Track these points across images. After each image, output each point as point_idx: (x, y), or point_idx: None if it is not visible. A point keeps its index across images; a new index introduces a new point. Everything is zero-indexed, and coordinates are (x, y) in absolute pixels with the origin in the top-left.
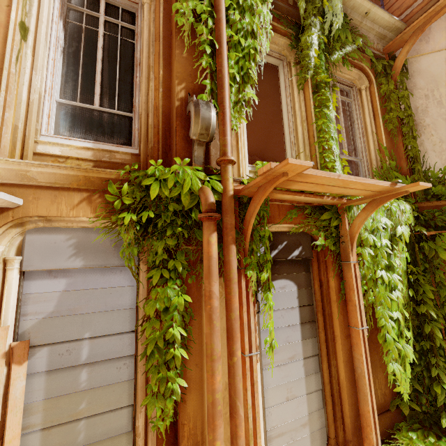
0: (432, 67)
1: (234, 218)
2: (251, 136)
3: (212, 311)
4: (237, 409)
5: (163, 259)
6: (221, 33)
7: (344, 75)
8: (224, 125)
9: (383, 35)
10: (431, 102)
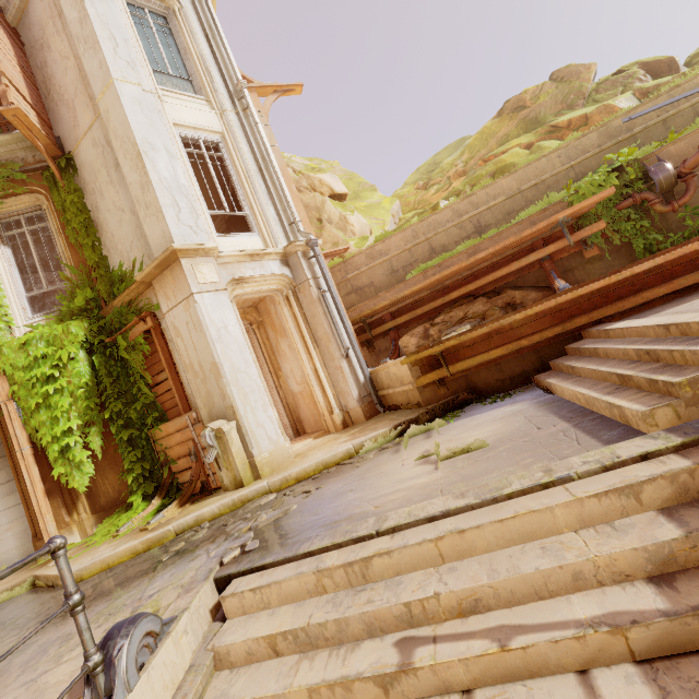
0: (88, 155)
1: None
2: None
3: None
4: None
5: None
6: None
7: (18, 207)
8: None
9: (33, 146)
10: (98, 195)
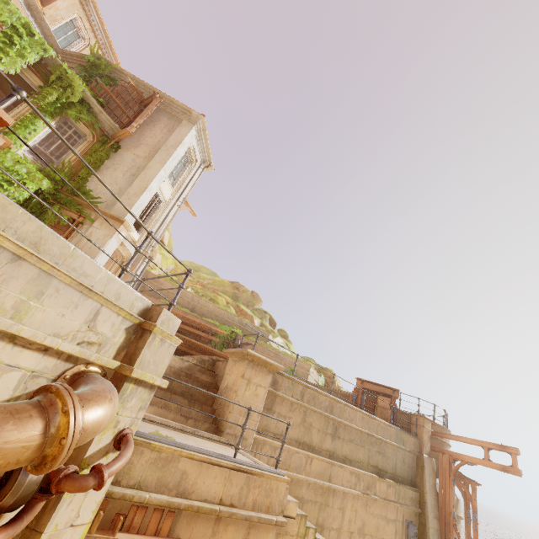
0: (127, 157)
1: None
2: (50, 137)
3: None
4: None
5: None
6: None
7: (80, 127)
8: None
9: (114, 130)
10: (113, 167)
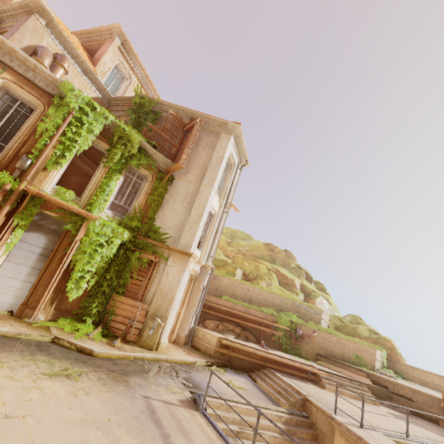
0: (181, 186)
1: (16, 197)
2: None
3: None
4: None
5: None
6: (53, 139)
7: (141, 171)
8: (33, 168)
9: (166, 164)
10: (172, 199)
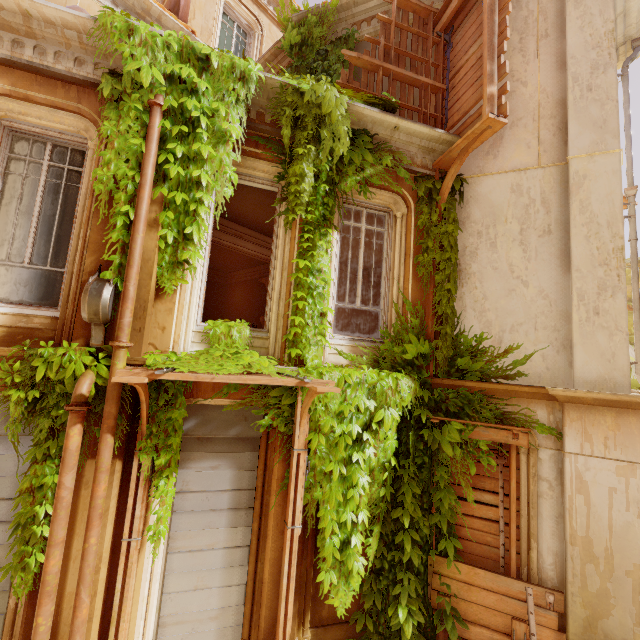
0: (494, 193)
1: (116, 405)
2: None
3: (58, 500)
4: (80, 592)
5: (46, 437)
6: (140, 202)
7: (372, 200)
8: (123, 306)
9: (431, 148)
10: (484, 242)
